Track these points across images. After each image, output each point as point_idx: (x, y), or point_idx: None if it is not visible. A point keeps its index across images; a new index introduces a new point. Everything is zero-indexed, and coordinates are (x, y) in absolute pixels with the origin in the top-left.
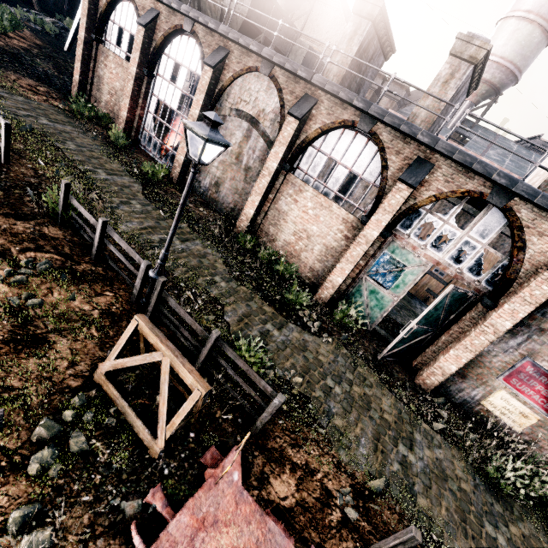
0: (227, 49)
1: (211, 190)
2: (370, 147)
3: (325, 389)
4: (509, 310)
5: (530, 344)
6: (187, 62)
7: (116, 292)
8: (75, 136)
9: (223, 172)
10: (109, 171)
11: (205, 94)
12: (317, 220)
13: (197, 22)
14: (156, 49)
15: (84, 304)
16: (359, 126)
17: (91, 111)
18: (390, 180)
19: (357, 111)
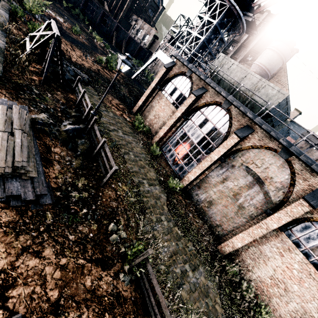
0: (253, 128)
1: (204, 203)
2: None
3: None
4: None
5: None
6: (214, 121)
7: None
8: (133, 146)
9: (218, 197)
10: (149, 181)
11: (226, 150)
12: (300, 282)
13: (234, 105)
14: (196, 108)
15: None
16: None
17: (144, 128)
18: None
19: None
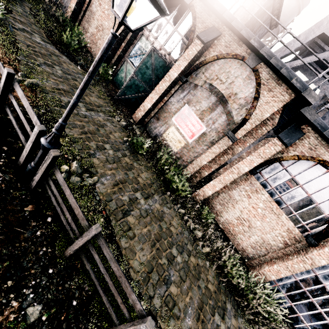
0: None
1: None
2: None
3: (49, 64)
4: (177, 65)
5: (189, 96)
6: None
7: None
8: None
9: None
10: None
11: None
12: (108, 18)
13: None
14: None
15: None
16: None
17: None
18: None
19: None
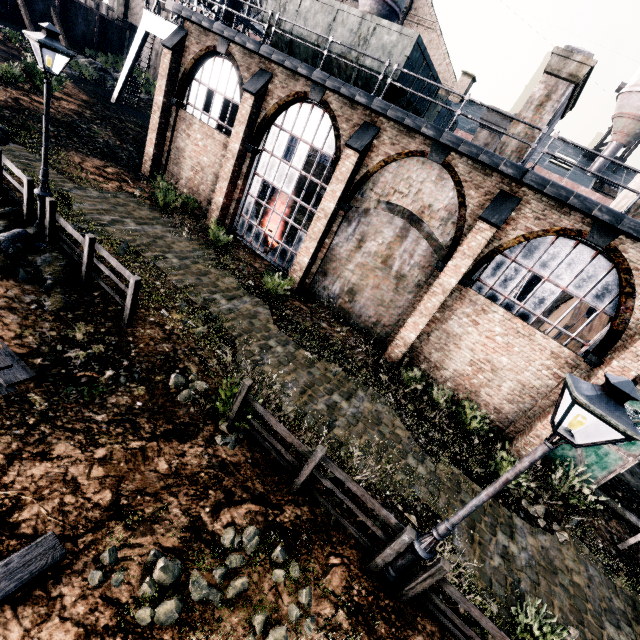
0: (376, 126)
1: (341, 298)
2: (599, 263)
3: None
4: None
5: None
6: (308, 137)
7: (340, 552)
8: (170, 241)
9: (361, 278)
10: (226, 294)
11: (344, 184)
12: (508, 350)
13: (331, 90)
14: (265, 120)
15: (321, 602)
16: (589, 238)
17: (179, 200)
18: (638, 311)
19: (586, 218)
